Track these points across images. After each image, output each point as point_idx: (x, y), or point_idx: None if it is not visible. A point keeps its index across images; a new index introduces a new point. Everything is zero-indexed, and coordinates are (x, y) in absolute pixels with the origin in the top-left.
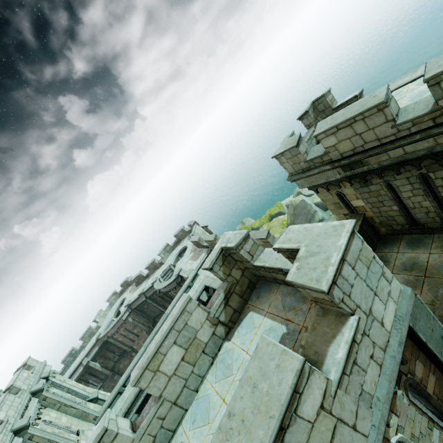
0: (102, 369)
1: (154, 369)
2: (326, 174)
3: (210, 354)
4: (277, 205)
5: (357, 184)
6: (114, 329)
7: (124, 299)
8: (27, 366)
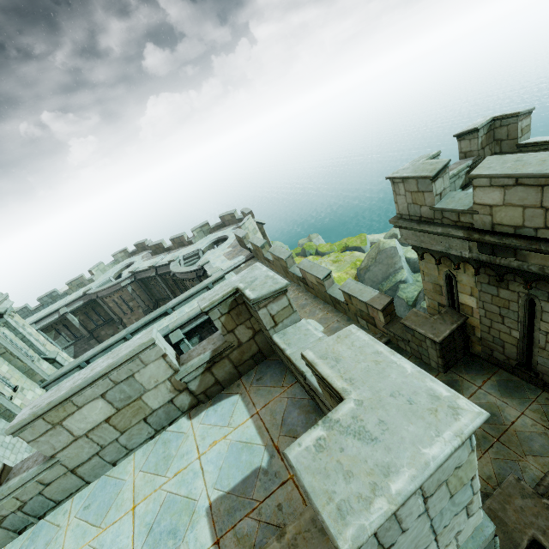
0: (79, 326)
1: (54, 421)
2: (450, 242)
3: (154, 424)
4: (360, 237)
5: (485, 277)
6: (107, 291)
7: (133, 263)
8: None
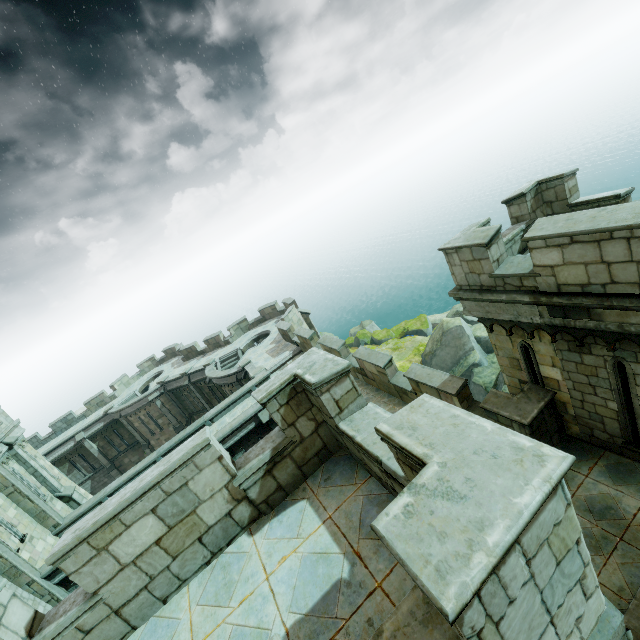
0: (98, 455)
1: (100, 545)
2: (517, 308)
3: (210, 545)
4: (420, 318)
5: (564, 343)
6: (133, 408)
7: (162, 372)
8: None
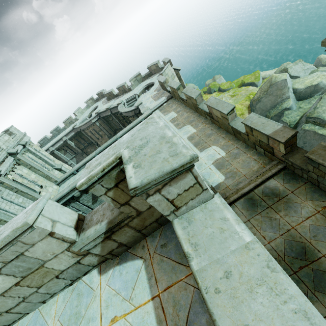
0: (75, 147)
1: None
2: None
3: (68, 278)
4: (255, 74)
5: None
6: (85, 126)
7: (98, 106)
8: (9, 132)
